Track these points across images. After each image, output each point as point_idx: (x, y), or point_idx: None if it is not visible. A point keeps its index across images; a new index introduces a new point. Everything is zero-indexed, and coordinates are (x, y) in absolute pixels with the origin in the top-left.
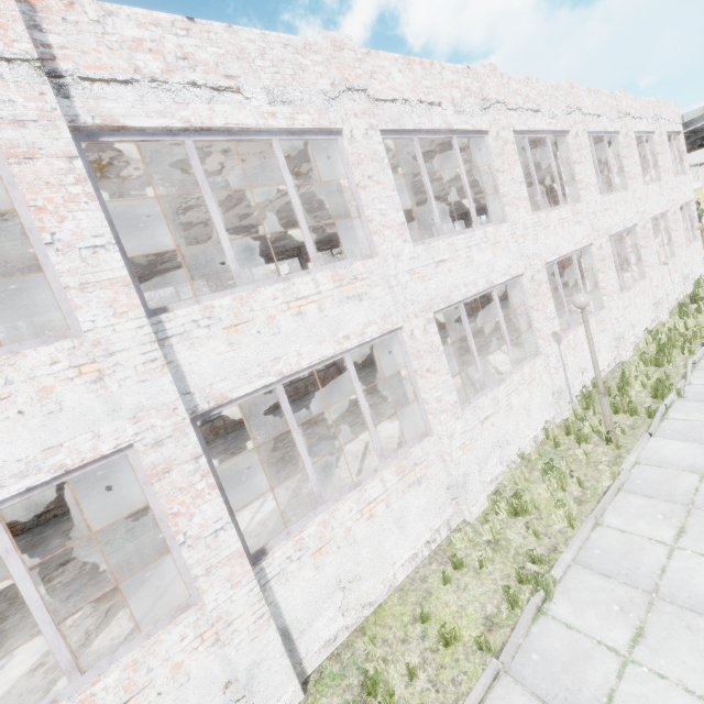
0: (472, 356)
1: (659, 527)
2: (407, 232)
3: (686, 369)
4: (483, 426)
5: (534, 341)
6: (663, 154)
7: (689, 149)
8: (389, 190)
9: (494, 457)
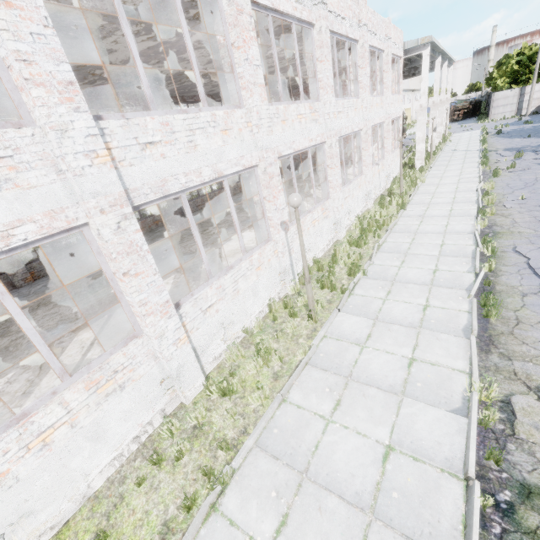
0: (231, 232)
1: (324, 401)
2: (80, 97)
3: (373, 251)
4: (206, 314)
5: (266, 229)
6: (387, 73)
7: (407, 75)
8: (37, 24)
9: (218, 338)
